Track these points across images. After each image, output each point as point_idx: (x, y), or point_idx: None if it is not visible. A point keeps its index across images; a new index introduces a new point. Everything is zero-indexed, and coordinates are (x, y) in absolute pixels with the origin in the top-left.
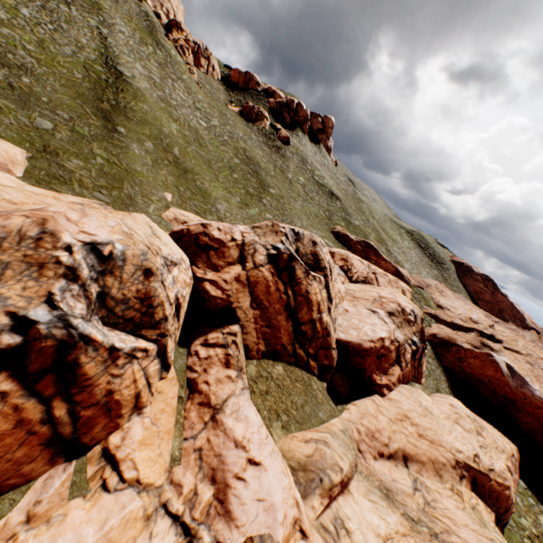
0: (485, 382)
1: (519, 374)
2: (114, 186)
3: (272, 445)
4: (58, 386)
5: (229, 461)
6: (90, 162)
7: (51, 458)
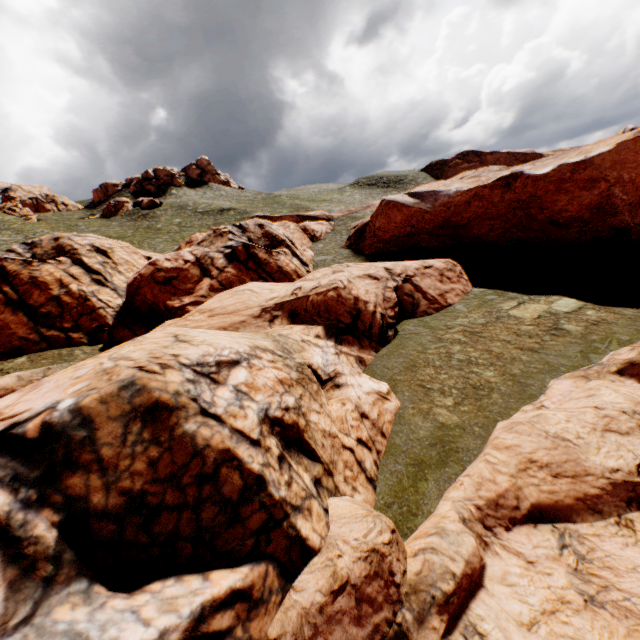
0: (412, 231)
1: (426, 191)
2: None
3: None
4: None
5: None
6: None
7: None
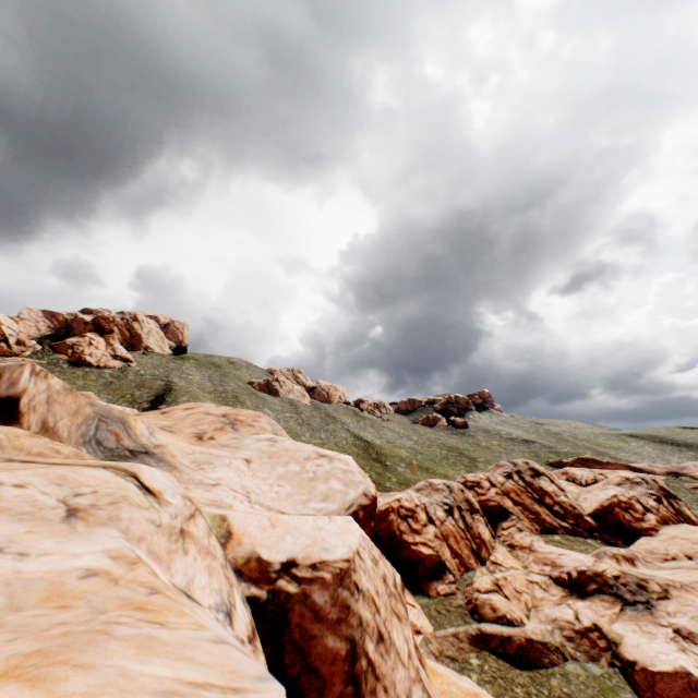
0: None
1: None
2: (408, 486)
3: (568, 550)
4: (463, 526)
5: (548, 556)
6: (392, 481)
7: (475, 560)
